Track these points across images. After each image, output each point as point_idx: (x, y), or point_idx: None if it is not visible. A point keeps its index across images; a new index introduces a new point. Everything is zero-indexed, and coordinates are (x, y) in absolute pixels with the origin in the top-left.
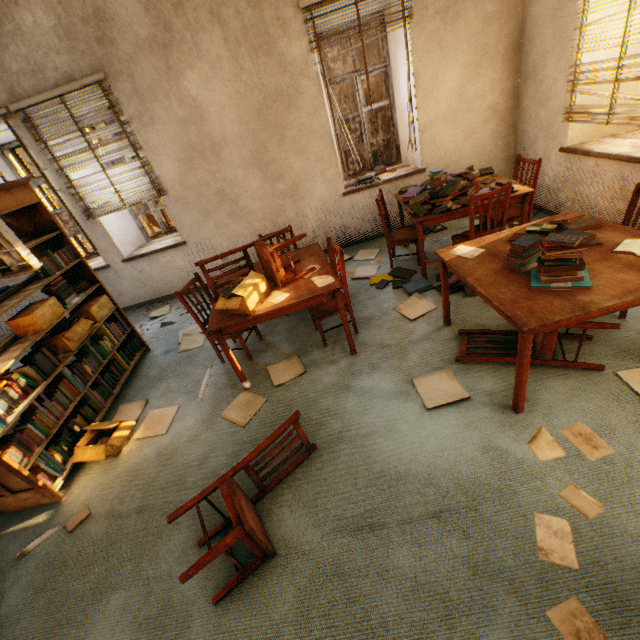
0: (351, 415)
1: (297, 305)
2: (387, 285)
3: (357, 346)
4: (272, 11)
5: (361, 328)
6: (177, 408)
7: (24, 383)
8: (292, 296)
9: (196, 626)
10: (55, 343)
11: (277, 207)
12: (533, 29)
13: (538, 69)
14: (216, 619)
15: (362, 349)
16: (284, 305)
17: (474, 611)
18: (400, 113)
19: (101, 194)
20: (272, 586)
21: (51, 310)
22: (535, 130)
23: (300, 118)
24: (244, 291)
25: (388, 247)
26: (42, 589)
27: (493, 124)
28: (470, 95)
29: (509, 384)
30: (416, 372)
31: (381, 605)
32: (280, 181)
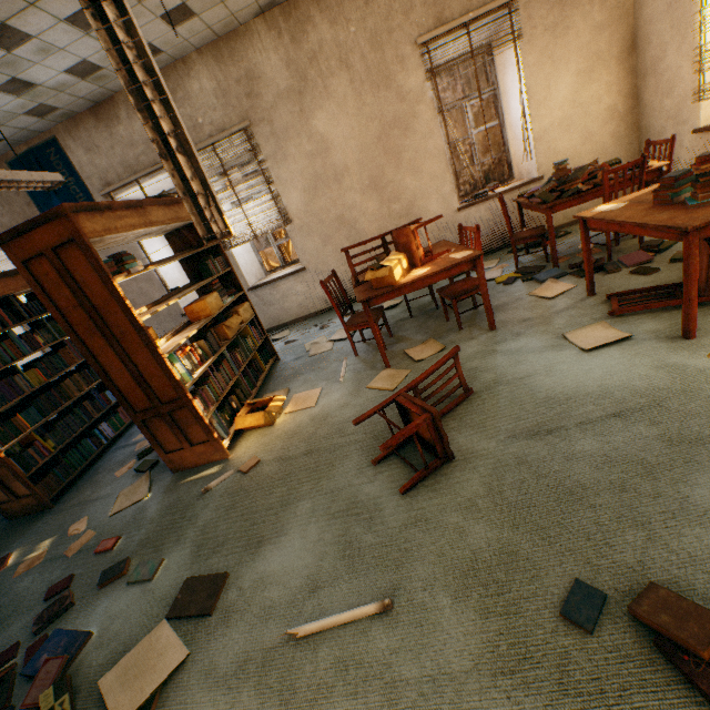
0: (503, 368)
1: (439, 275)
2: (515, 281)
3: (495, 324)
4: (392, 51)
5: (495, 312)
6: (320, 389)
7: (201, 353)
8: (433, 268)
9: (388, 510)
10: (216, 331)
11: (392, 228)
12: (647, 28)
13: (657, 62)
14: (406, 503)
15: (501, 325)
16: (428, 273)
17: (676, 466)
18: (511, 130)
19: (236, 227)
20: (456, 478)
21: (215, 301)
22: (661, 121)
23: (416, 141)
24: (390, 263)
25: (512, 246)
26: (231, 508)
27: (612, 125)
28: (585, 100)
29: (674, 322)
30: (566, 331)
31: (574, 475)
32: (396, 202)
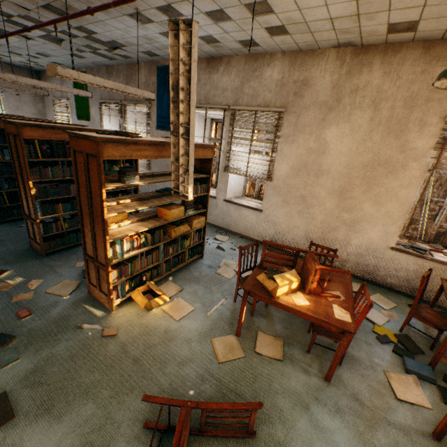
0: (296, 436)
1: (310, 316)
2: (388, 343)
3: (333, 376)
4: (419, 114)
5: (345, 362)
6: (192, 309)
7: (143, 241)
8: (310, 307)
9: None
10: (168, 228)
11: (333, 226)
12: None
13: None
14: None
15: (336, 383)
16: (301, 310)
17: None
18: None
19: (239, 163)
20: None
21: (178, 212)
22: None
23: (392, 183)
24: (281, 281)
25: (408, 314)
26: (72, 357)
27: None
28: None
29: None
30: None
31: None
32: (347, 212)
